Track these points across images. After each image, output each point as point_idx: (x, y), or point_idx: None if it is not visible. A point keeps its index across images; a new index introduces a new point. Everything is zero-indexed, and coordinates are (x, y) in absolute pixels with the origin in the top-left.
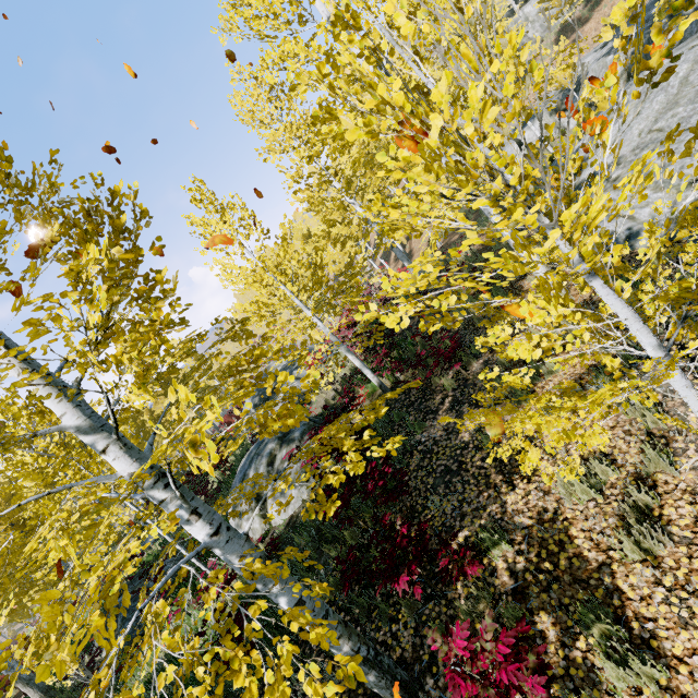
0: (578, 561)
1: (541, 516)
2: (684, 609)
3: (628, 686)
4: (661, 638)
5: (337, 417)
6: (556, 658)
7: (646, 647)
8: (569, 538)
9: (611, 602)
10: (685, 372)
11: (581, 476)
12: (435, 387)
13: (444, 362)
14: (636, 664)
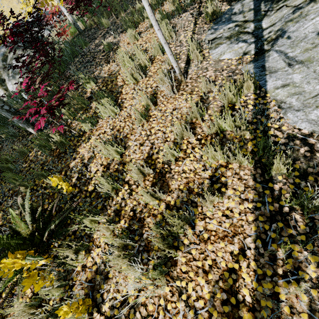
0: (114, 86)
1: (111, 73)
2: (136, 95)
3: (108, 116)
4: (124, 103)
5: (32, 26)
6: (92, 113)
7: (119, 106)
8: (116, 79)
9: (117, 96)
10: (193, 17)
11: (128, 53)
12: (101, 27)
13: (100, 3)
14: (107, 105)
